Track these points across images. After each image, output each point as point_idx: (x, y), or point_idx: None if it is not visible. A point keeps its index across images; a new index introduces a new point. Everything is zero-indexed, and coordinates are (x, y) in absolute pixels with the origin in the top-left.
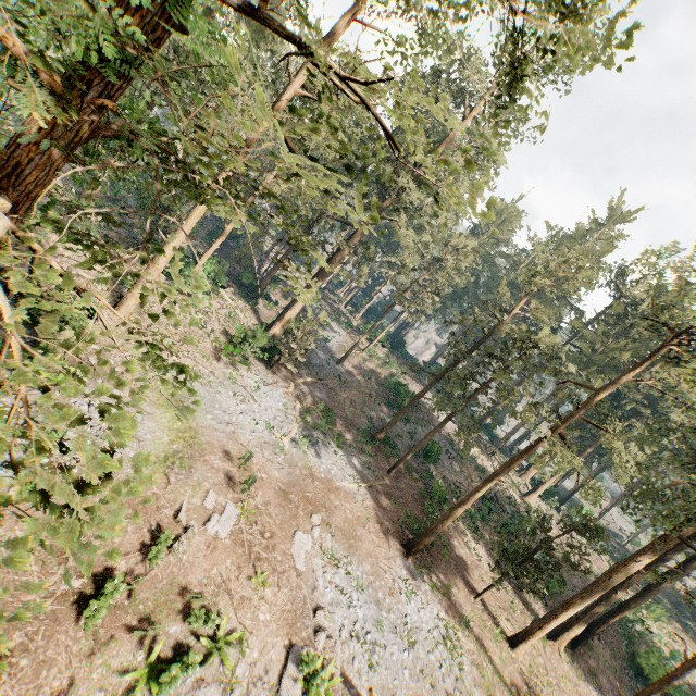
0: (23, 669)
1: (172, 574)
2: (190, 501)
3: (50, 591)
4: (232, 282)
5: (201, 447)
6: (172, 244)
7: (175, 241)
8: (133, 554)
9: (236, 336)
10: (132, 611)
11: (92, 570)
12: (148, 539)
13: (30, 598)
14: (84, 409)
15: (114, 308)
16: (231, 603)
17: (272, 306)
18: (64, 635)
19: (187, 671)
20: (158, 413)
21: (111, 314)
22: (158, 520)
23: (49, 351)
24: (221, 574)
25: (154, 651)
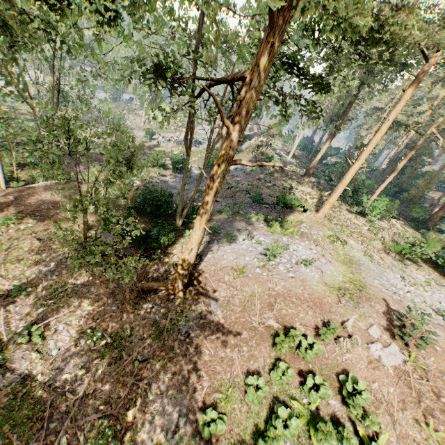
0: (243, 352)
1: (335, 360)
2: (355, 322)
3: (262, 320)
4: (401, 218)
5: (368, 295)
6: (355, 165)
7: (357, 163)
8: (309, 327)
9: (404, 243)
10: (303, 364)
11: (284, 323)
12: (320, 326)
13: (253, 319)
14: (294, 248)
15: (316, 211)
16: (392, 426)
17: (444, 235)
18: (264, 349)
19: (341, 442)
20: (336, 264)
21: (314, 214)
22: (329, 318)
23: (283, 220)
24: (381, 393)
25: (315, 404)
